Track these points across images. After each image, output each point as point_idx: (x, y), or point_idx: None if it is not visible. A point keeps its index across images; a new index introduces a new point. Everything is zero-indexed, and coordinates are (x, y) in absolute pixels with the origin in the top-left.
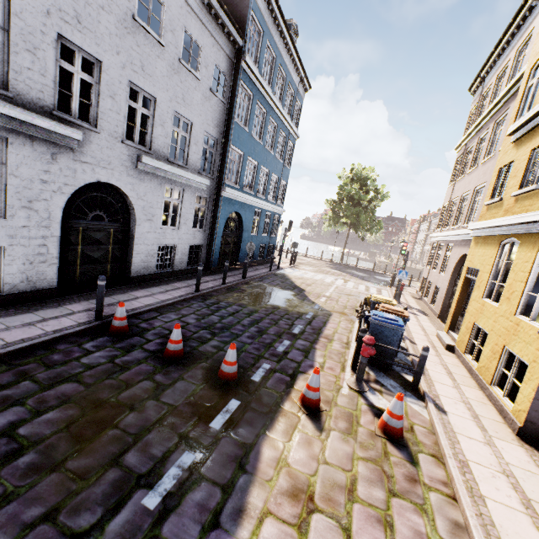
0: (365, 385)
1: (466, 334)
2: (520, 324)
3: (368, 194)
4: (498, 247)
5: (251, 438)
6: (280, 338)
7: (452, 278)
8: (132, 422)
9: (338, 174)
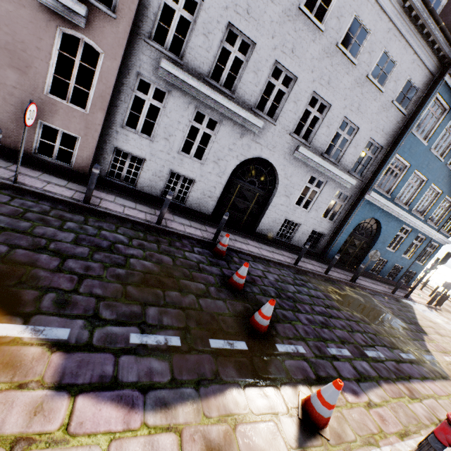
0: None
1: None
2: None
3: None
4: None
5: (227, 376)
6: (342, 344)
7: None
8: (172, 296)
9: None
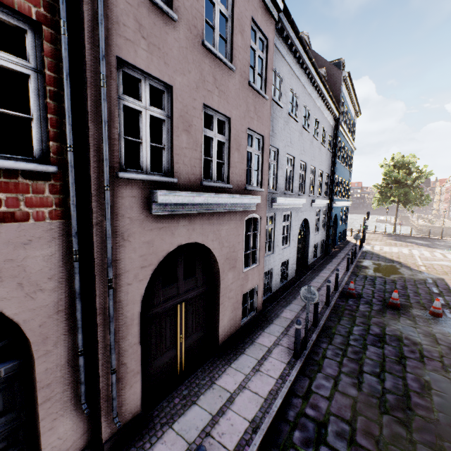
0: None
1: None
2: None
3: (410, 175)
4: None
5: None
6: (432, 295)
7: None
8: (422, 332)
9: (380, 164)
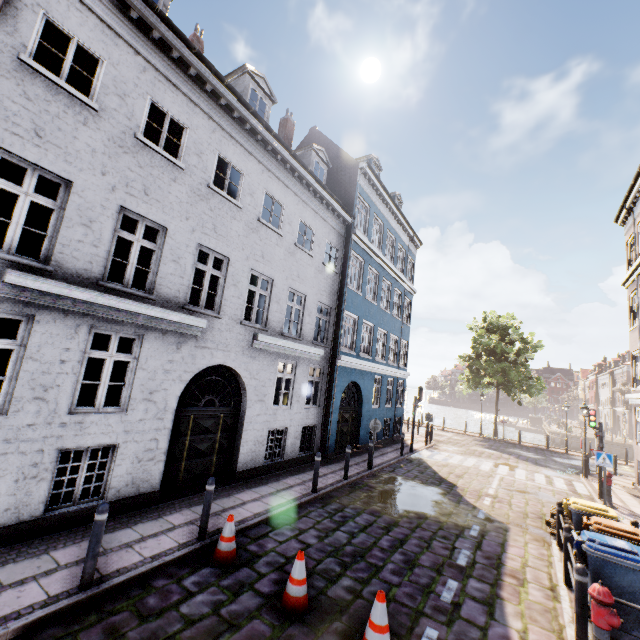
0: None
1: None
2: None
3: (513, 345)
4: None
5: None
6: (441, 574)
7: None
8: None
9: (469, 325)
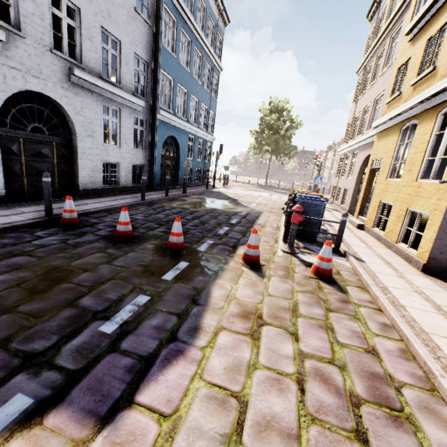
0: (296, 249)
1: (374, 212)
2: (421, 186)
3: (285, 124)
4: (399, 133)
5: (201, 284)
6: (220, 226)
7: (358, 178)
8: (86, 279)
9: (259, 108)
